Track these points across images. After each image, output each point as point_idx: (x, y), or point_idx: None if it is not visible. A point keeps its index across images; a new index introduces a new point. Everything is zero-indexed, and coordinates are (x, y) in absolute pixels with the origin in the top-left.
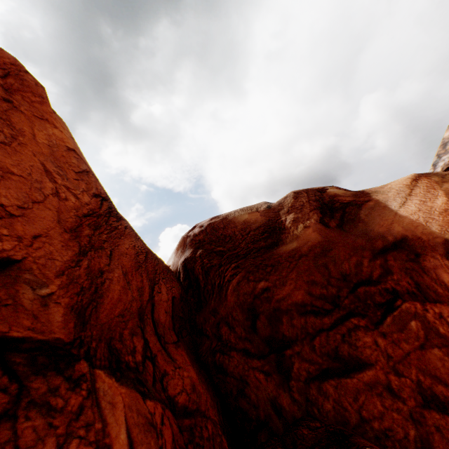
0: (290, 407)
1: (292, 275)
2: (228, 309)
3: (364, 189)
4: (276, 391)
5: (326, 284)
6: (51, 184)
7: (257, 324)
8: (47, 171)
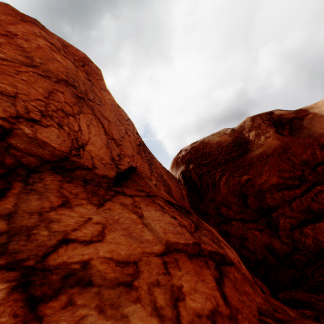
0: (281, 247)
1: (265, 168)
2: (223, 197)
3: (301, 108)
4: (269, 239)
5: (292, 169)
6: (123, 127)
7: (248, 201)
8: (118, 120)
